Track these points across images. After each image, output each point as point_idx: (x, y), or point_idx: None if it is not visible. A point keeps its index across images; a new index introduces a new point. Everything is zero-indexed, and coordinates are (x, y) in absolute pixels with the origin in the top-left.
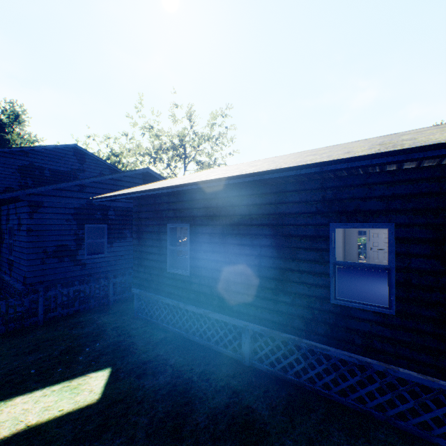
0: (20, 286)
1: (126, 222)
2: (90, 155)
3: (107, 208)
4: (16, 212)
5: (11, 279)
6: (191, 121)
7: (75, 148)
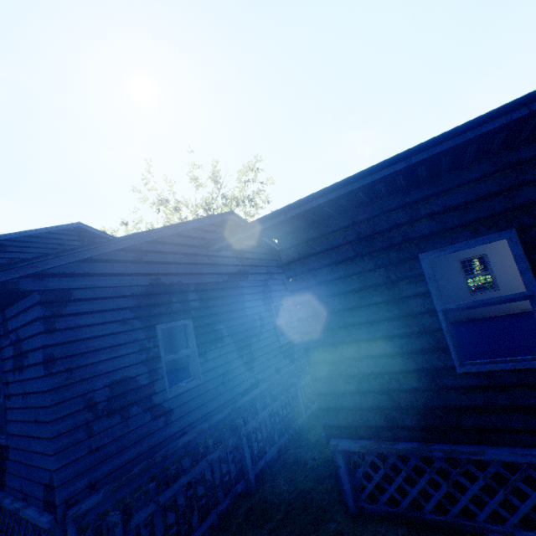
0: (39, 516)
1: (216, 310)
2: (103, 237)
3: (185, 287)
4: (6, 330)
5: (5, 495)
6: (217, 183)
7: (79, 230)
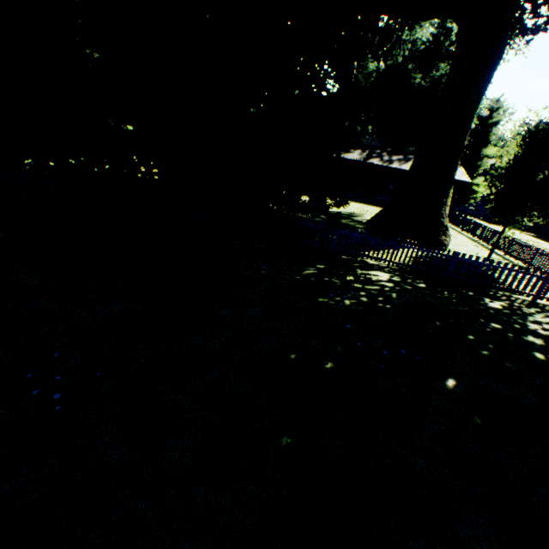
0: None
1: None
2: None
3: None
4: None
5: None
6: None
7: None
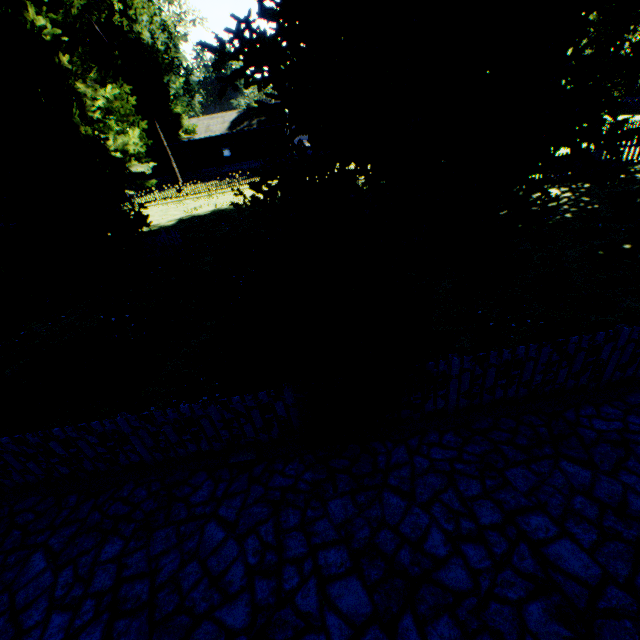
0: None
1: None
2: None
3: None
4: None
5: None
6: None
7: None
